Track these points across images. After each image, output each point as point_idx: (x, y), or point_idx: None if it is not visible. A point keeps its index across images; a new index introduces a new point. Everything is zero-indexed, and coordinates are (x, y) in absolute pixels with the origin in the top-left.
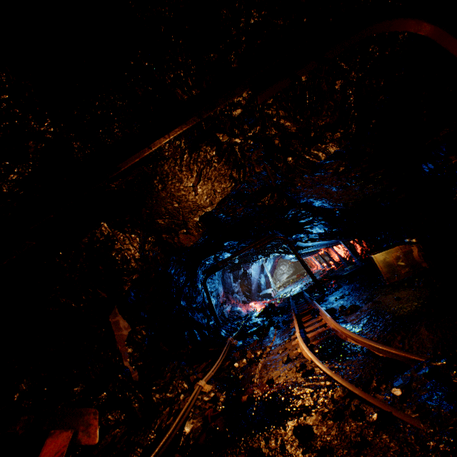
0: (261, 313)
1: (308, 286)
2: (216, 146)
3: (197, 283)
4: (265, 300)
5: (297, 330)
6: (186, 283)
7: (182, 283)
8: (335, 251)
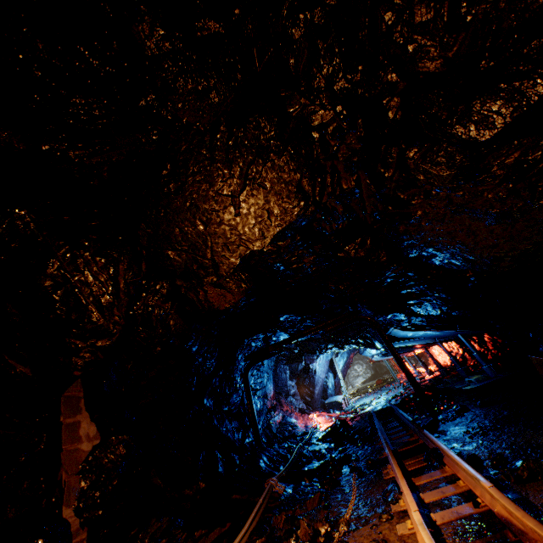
0: (327, 434)
1: (401, 400)
2: (278, 116)
3: (234, 373)
4: (333, 411)
5: (410, 500)
6: (217, 372)
7: (209, 370)
8: (447, 350)
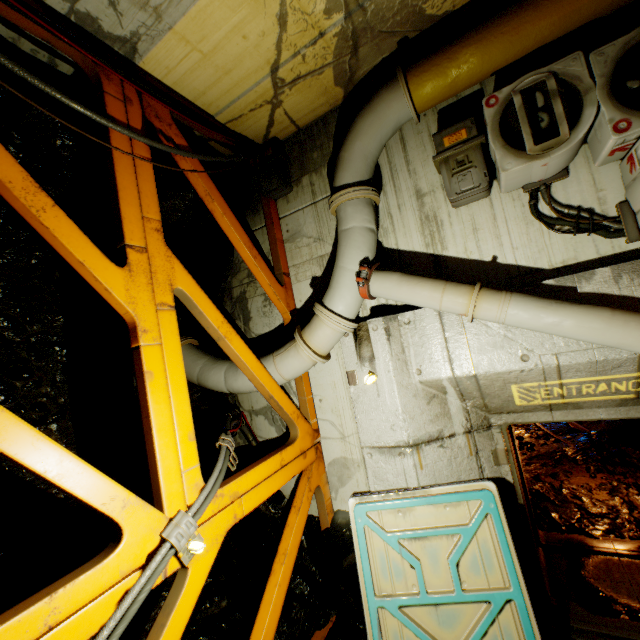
0: None
1: None
2: None
3: None
4: None
5: None
6: None
7: None
8: None
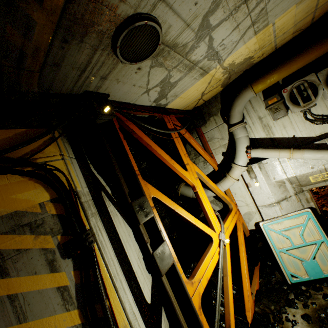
0: None
1: None
2: None
3: None
4: None
5: None
6: None
7: None
8: None
